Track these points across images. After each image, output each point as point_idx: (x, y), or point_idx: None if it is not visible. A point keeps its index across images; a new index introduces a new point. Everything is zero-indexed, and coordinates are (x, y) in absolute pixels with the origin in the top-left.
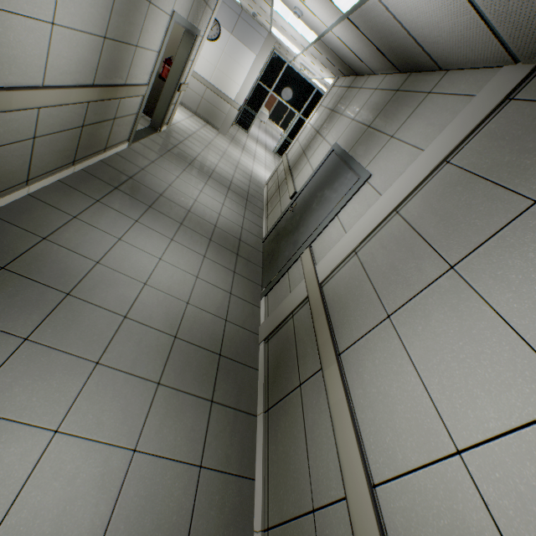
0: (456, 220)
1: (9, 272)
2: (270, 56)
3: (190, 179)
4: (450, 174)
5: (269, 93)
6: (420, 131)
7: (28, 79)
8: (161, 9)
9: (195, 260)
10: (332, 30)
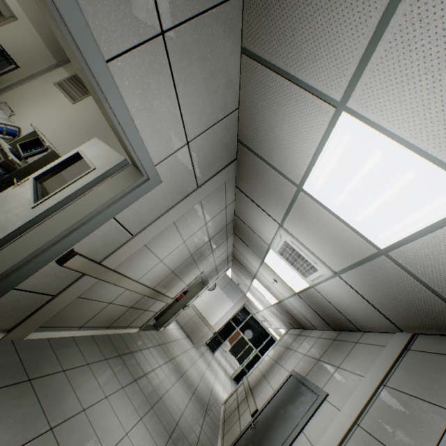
0: (408, 428)
1: (31, 385)
2: (241, 307)
3: (168, 371)
4: (389, 393)
5: (236, 329)
6: (357, 364)
7: (136, 276)
8: (199, 268)
9: None
10: (288, 299)
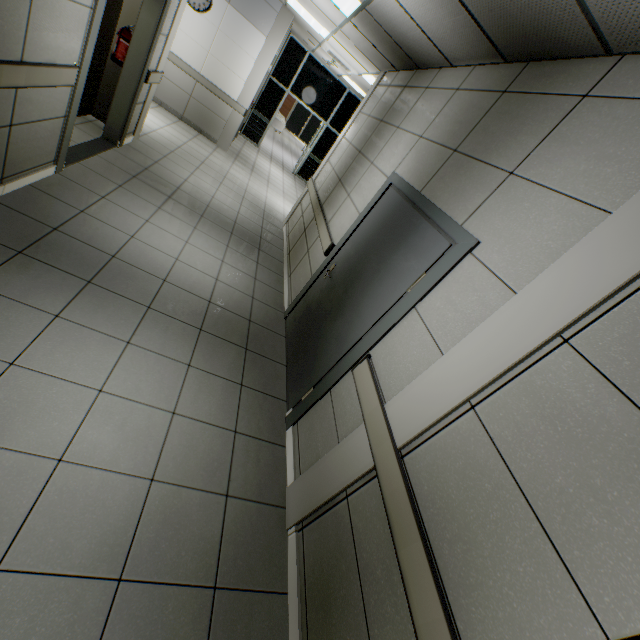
0: None
1: None
2: (286, 42)
3: (169, 223)
4: None
5: (285, 93)
6: (582, 169)
7: None
8: None
9: (171, 378)
10: None
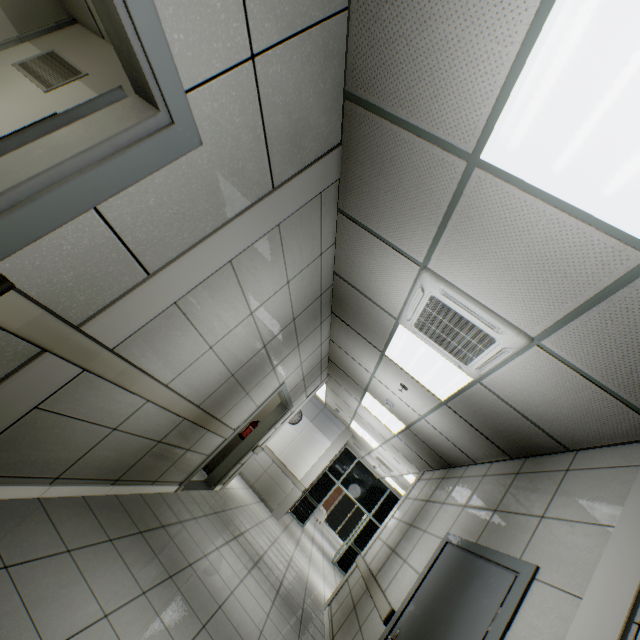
0: None
1: None
2: (342, 449)
3: (231, 556)
4: None
5: (336, 483)
6: (585, 505)
7: (163, 374)
8: (277, 376)
9: None
10: (426, 417)
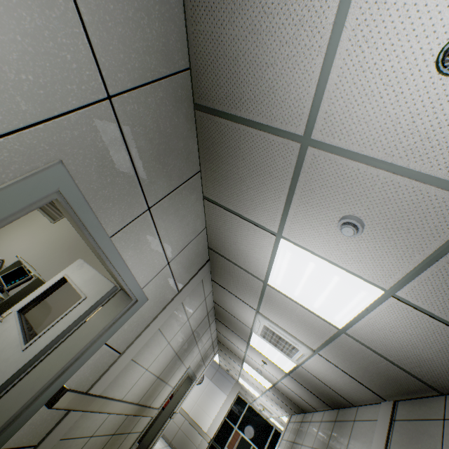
0: None
1: None
2: (235, 397)
3: None
4: None
5: (234, 428)
6: (360, 448)
7: (121, 394)
8: (185, 365)
9: None
10: (281, 380)
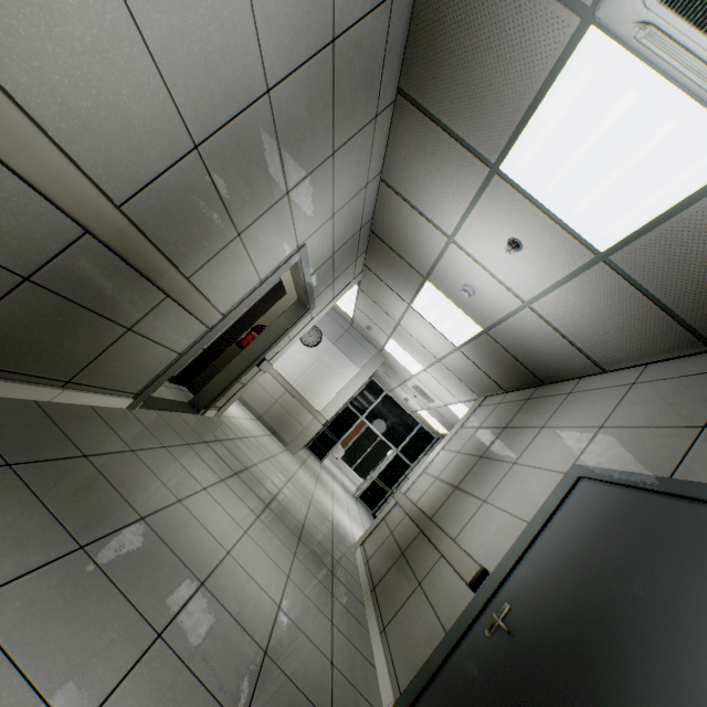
0: None
1: None
2: (367, 382)
3: (229, 499)
4: None
5: (359, 418)
6: None
7: None
8: (293, 222)
9: None
10: (535, 303)
